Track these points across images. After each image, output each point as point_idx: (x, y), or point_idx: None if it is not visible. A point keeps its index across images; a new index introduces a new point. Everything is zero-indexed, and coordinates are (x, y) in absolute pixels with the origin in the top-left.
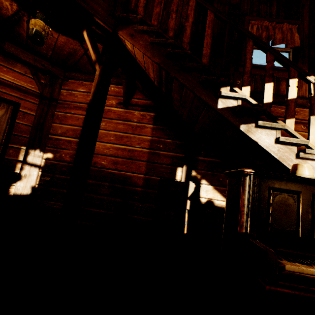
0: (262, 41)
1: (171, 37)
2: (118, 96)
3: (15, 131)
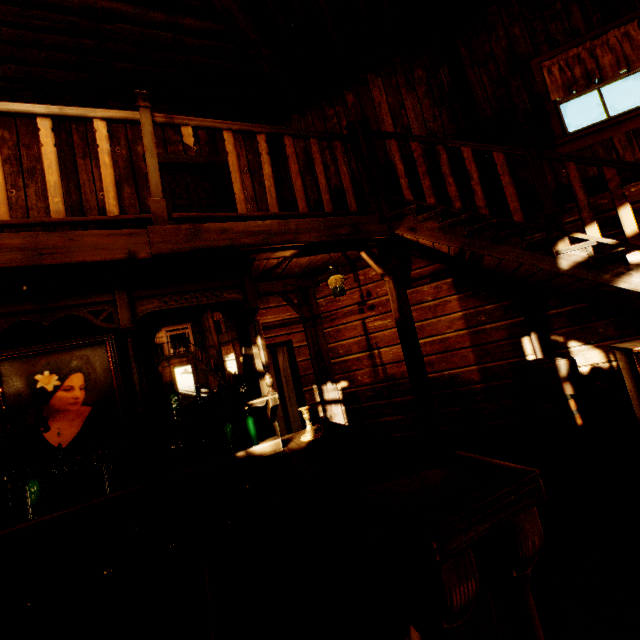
0: (588, 158)
1: (460, 208)
2: None
3: (301, 372)
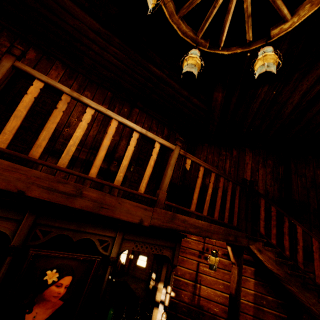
0: None
1: (288, 255)
2: (222, 247)
3: None
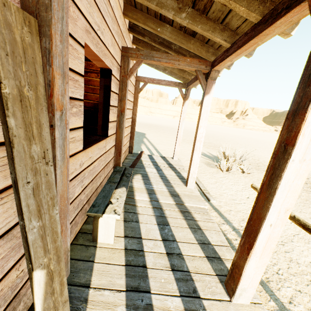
0: None
1: None
2: None
3: None
